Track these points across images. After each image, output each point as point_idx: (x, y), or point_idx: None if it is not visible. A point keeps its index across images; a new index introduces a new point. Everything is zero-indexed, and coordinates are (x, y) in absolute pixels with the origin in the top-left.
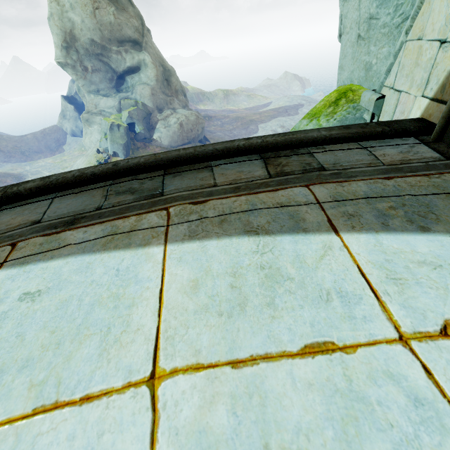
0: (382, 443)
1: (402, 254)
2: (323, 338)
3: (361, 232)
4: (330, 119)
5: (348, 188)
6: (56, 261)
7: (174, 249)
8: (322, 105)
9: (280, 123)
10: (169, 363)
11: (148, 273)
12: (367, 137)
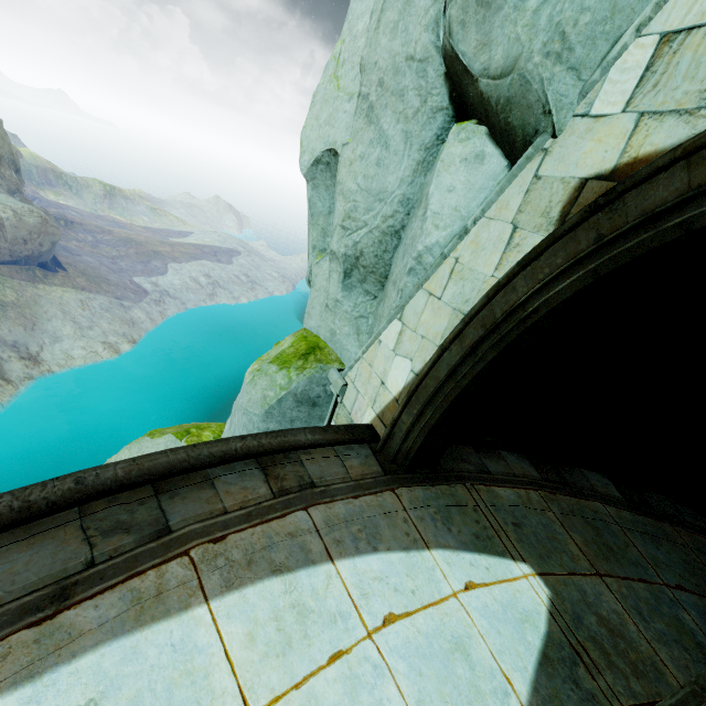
0: (365, 693)
1: (367, 574)
2: (337, 649)
3: (345, 558)
4: (300, 374)
5: (334, 510)
6: (85, 658)
7: (219, 605)
8: (292, 353)
9: (204, 269)
10: (258, 705)
11: (206, 639)
12: (340, 443)
